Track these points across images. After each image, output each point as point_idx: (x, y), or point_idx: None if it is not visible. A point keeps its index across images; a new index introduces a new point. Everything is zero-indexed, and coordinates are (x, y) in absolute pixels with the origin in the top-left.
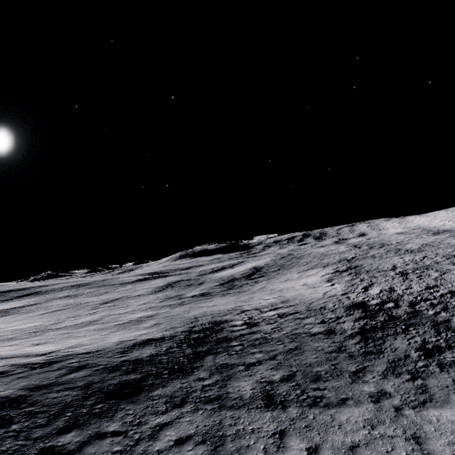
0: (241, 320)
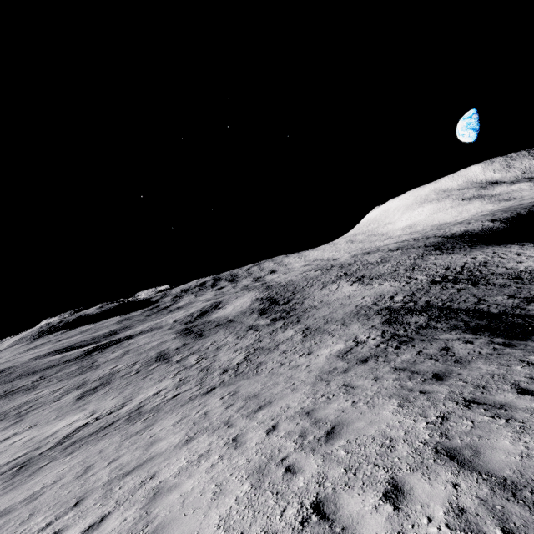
0: (396, 304)
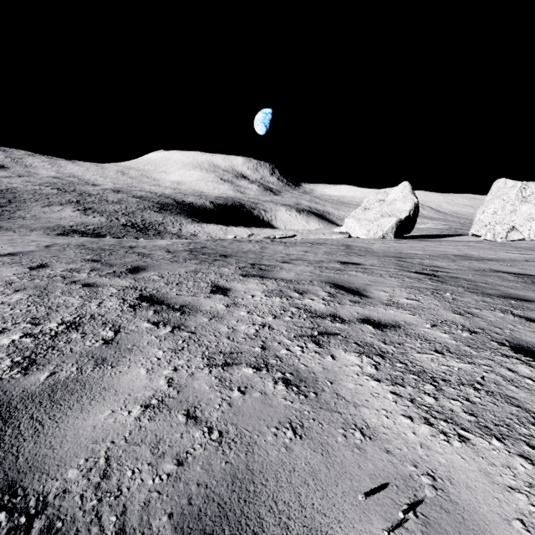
0: (83, 229)
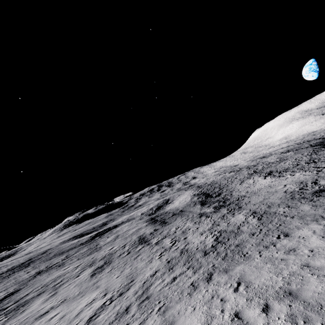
0: None
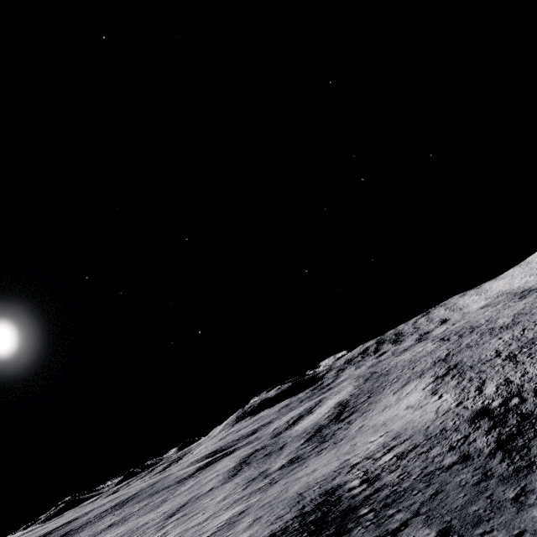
0: (356, 479)
